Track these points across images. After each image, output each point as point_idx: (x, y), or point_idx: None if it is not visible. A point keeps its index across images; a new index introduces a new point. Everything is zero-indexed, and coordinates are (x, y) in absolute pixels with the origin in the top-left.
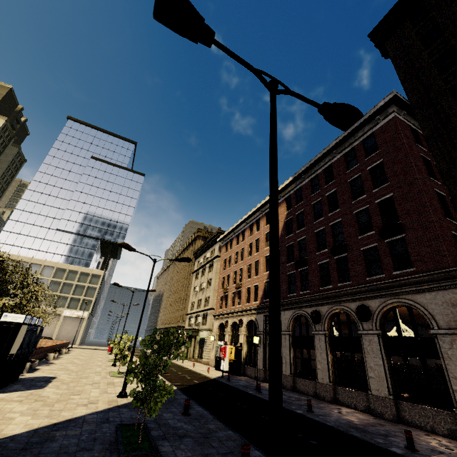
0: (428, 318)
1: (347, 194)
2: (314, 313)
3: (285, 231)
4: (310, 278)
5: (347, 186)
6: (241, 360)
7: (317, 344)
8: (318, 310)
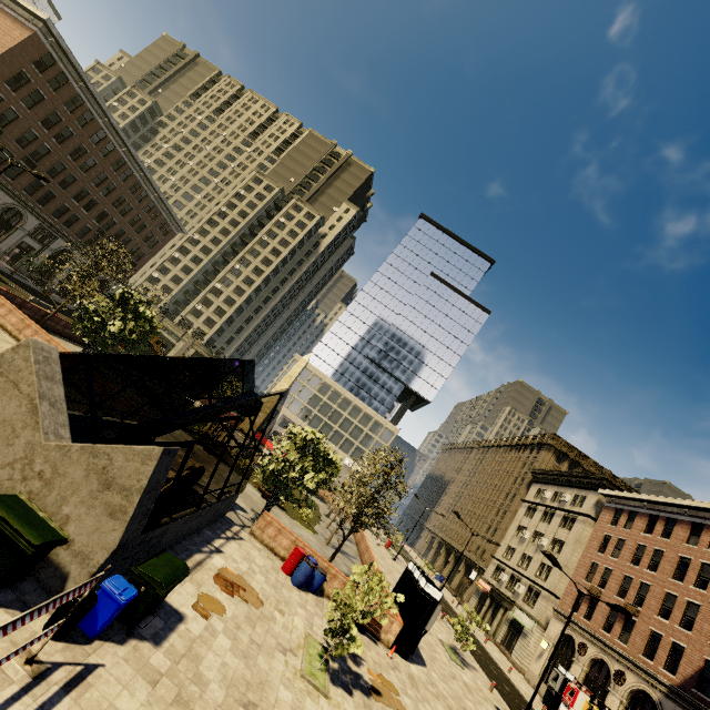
0: None
1: None
2: None
3: None
4: None
5: None
6: None
7: None
8: None
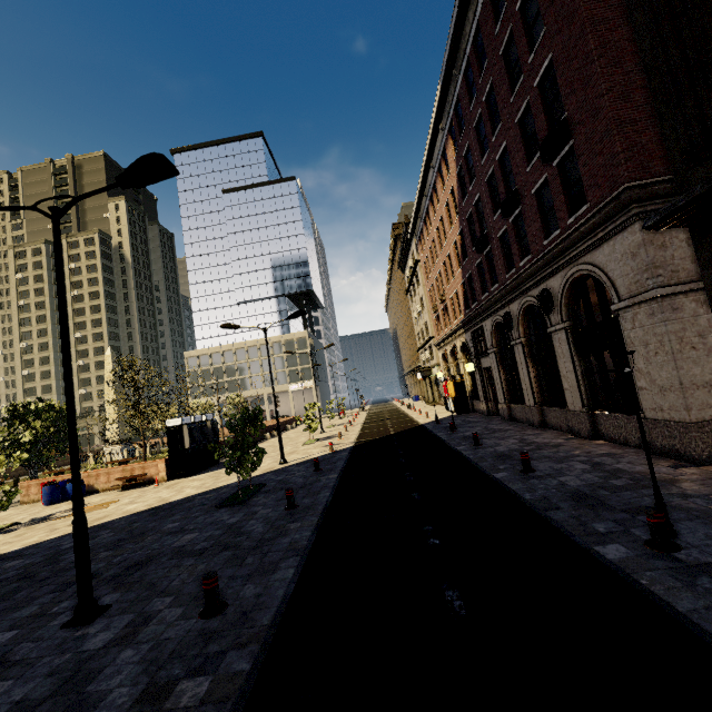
0: (608, 288)
1: (504, 85)
2: (504, 316)
3: (460, 194)
4: (495, 263)
5: (501, 67)
6: (467, 395)
7: (517, 358)
8: (511, 311)
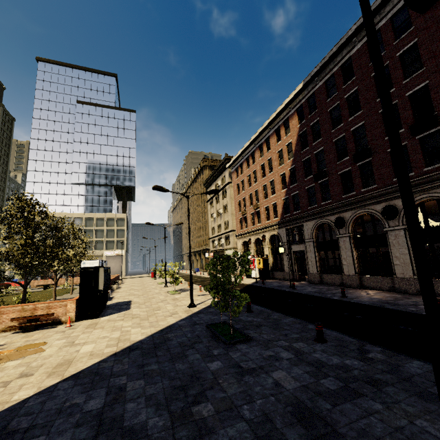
0: None
1: (371, 92)
2: (338, 219)
3: (299, 146)
4: (331, 188)
5: (371, 82)
6: (269, 268)
7: (342, 245)
8: (342, 217)
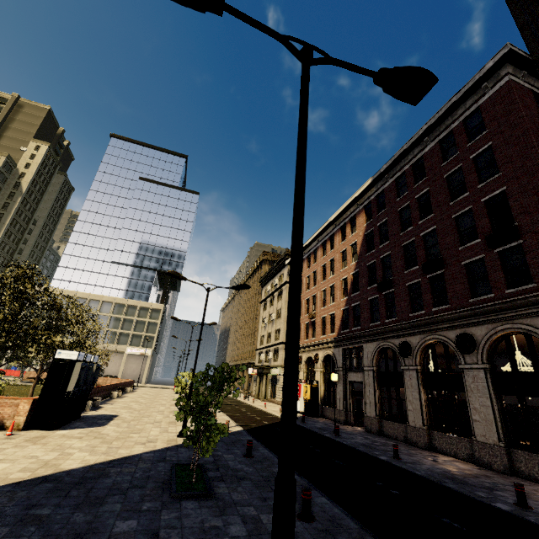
0: None
1: (443, 194)
2: (403, 344)
3: (365, 247)
4: (397, 302)
5: (443, 184)
6: (318, 400)
7: (407, 381)
8: (408, 342)
